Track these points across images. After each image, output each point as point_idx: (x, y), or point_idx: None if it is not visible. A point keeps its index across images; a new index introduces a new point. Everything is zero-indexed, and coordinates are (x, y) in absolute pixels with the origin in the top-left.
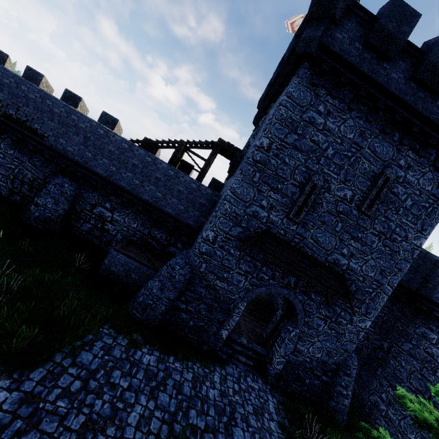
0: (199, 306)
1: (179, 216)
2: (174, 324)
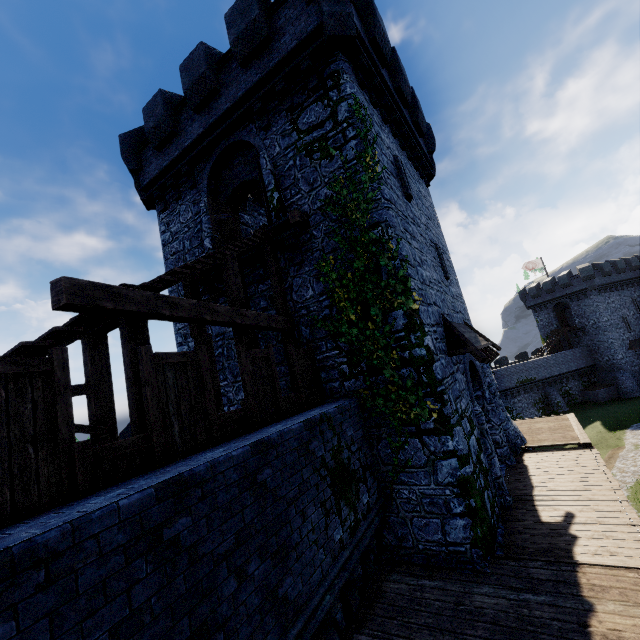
0: None
1: (586, 365)
2: None
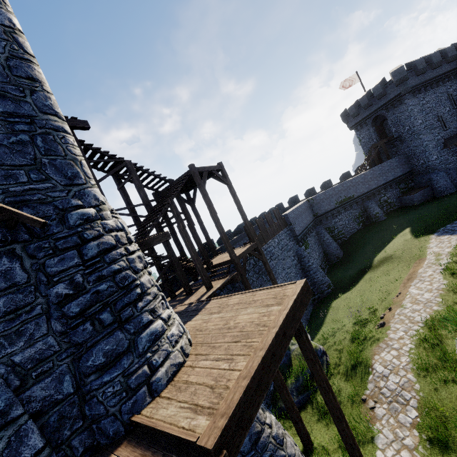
0: (454, 175)
1: (403, 172)
2: (456, 185)
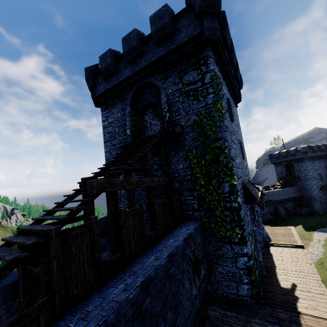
0: (323, 205)
1: (298, 195)
2: (324, 211)
